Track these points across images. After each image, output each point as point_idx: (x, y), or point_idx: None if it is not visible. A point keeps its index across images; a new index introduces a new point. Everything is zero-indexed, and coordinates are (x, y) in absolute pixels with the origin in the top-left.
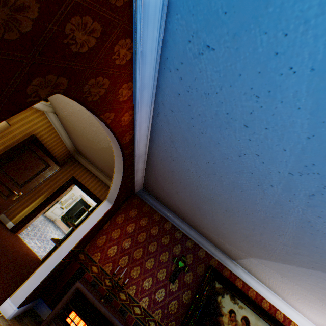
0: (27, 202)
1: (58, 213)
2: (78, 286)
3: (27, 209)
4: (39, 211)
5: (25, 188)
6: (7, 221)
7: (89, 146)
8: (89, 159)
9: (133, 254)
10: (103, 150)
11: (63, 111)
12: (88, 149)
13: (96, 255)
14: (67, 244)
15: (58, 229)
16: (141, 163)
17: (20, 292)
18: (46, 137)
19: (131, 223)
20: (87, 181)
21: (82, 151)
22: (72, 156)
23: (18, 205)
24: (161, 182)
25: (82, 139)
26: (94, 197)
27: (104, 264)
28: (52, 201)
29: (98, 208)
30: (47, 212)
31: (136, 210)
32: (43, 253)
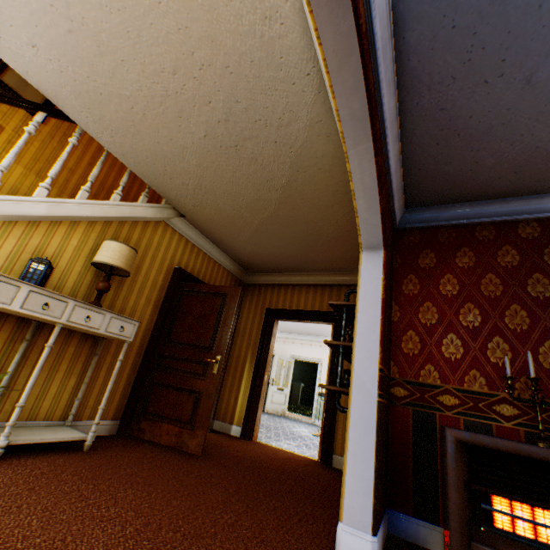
0: (234, 386)
1: (280, 399)
2: (455, 437)
3: (240, 395)
4: (259, 388)
5: (217, 348)
6: (228, 428)
7: (258, 226)
8: (270, 264)
9: (506, 328)
10: (284, 199)
11: (187, 188)
12: (259, 236)
13: (424, 374)
14: (361, 365)
15: (298, 422)
16: (387, 94)
17: (349, 500)
18: (193, 266)
19: (440, 279)
20: (290, 301)
21: (251, 259)
22: (242, 283)
23: (225, 397)
24: (459, 109)
25: (241, 223)
26: (321, 315)
27: (458, 381)
28: (265, 363)
29: (360, 274)
30: (265, 405)
31: (428, 252)
32: (311, 452)
